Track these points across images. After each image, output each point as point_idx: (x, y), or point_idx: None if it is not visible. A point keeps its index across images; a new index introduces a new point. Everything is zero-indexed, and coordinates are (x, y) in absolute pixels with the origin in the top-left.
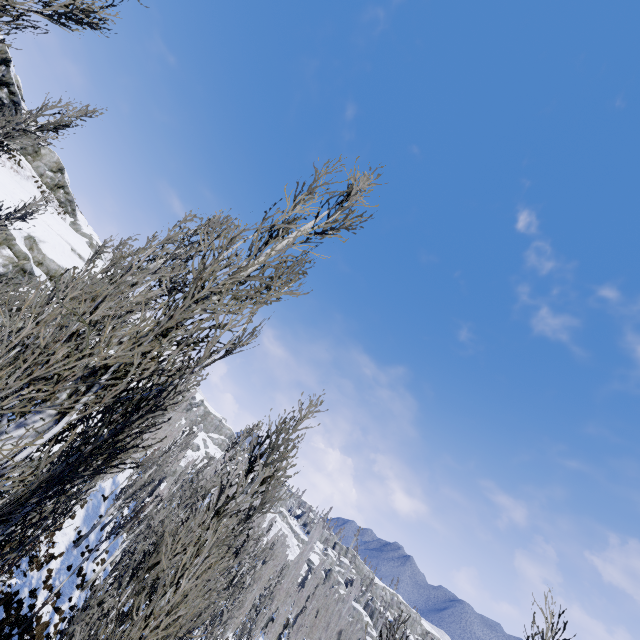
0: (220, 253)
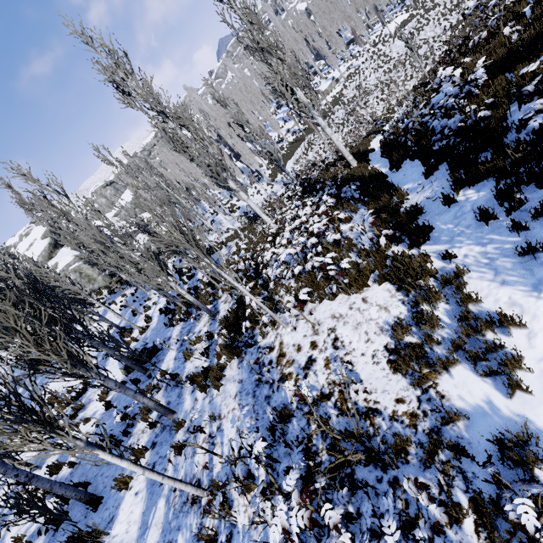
0: None
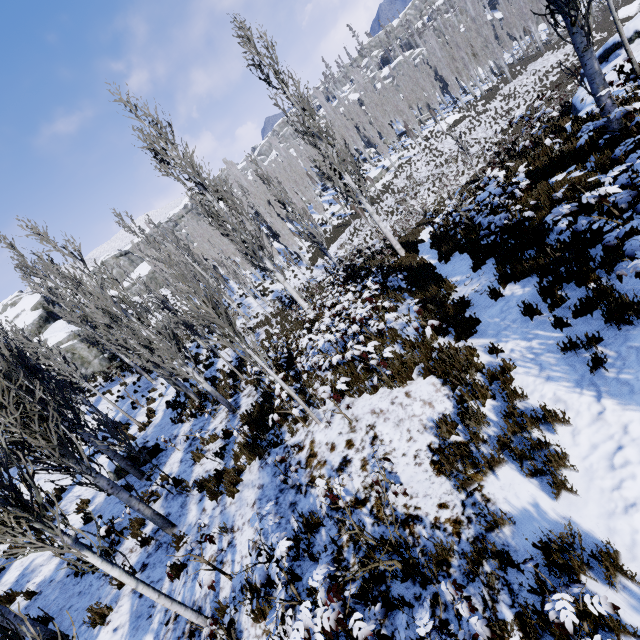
0: None
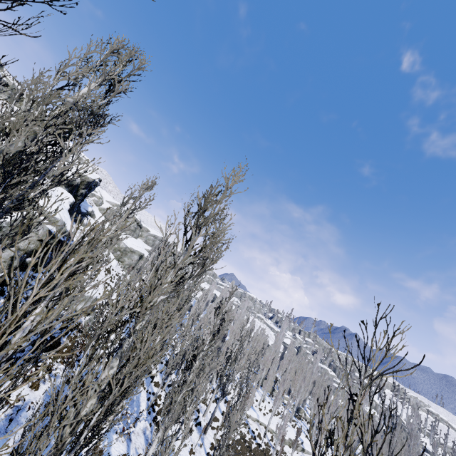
0: None
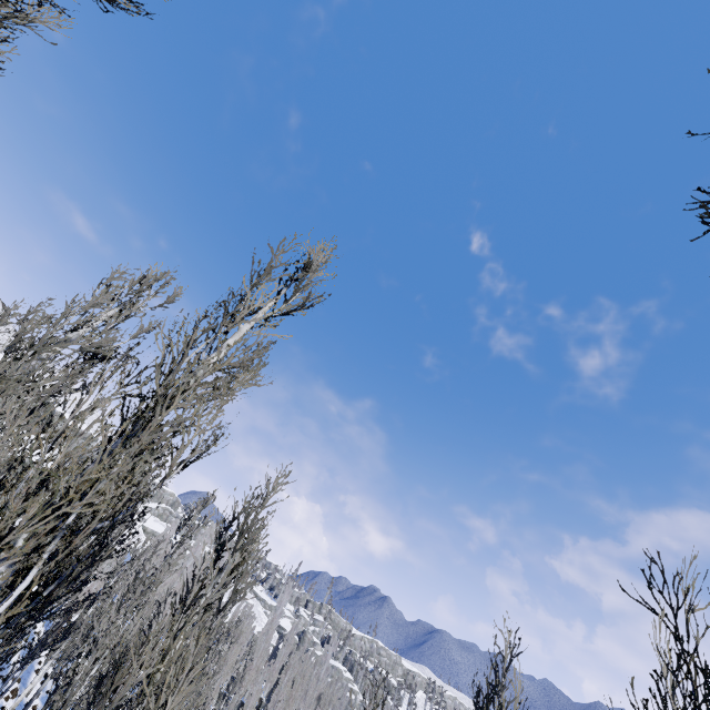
0: (182, 359)
